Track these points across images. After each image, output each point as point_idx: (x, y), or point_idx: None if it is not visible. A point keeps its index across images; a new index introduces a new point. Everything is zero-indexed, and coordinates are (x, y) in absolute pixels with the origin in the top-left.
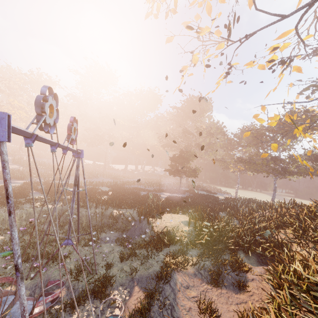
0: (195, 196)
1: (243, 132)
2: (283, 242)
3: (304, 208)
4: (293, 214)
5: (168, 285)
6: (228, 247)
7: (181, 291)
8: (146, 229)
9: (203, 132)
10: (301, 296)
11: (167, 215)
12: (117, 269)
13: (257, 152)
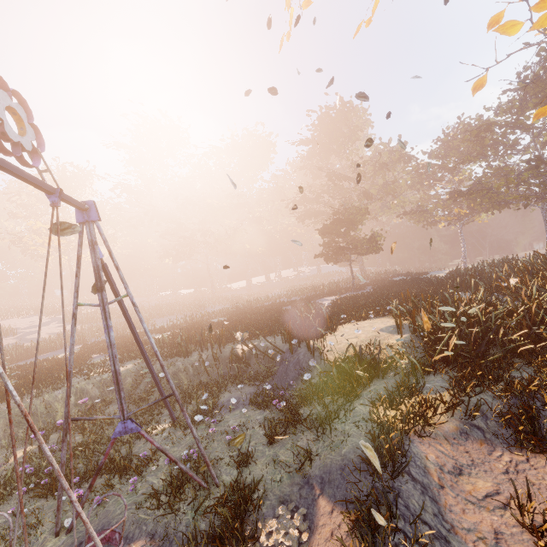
0: (387, 285)
1: (447, 143)
2: None
3: None
4: None
5: (407, 478)
6: (517, 350)
7: (448, 487)
8: (309, 361)
9: (367, 169)
10: None
11: (346, 327)
12: (263, 462)
13: (487, 169)
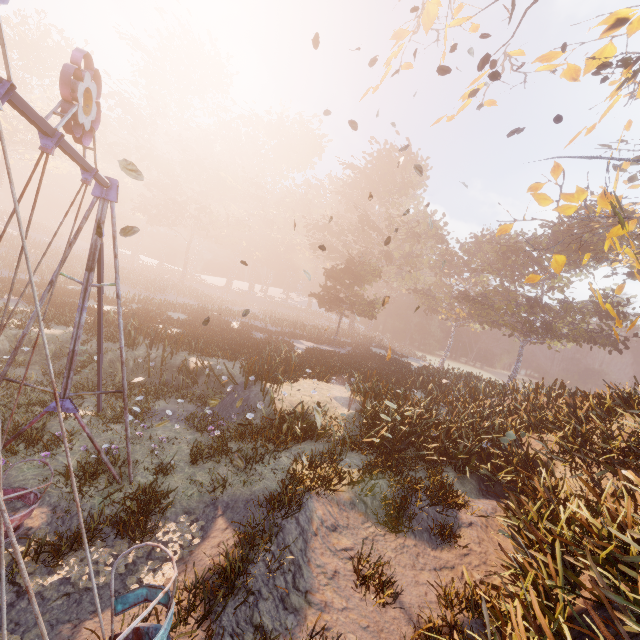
0: (364, 354)
1: (480, 243)
2: (538, 458)
3: (588, 398)
4: (567, 407)
5: (294, 521)
6: (426, 456)
7: (320, 536)
8: (258, 402)
9: (400, 229)
10: (599, 574)
11: (306, 382)
12: (180, 477)
13: (499, 286)
